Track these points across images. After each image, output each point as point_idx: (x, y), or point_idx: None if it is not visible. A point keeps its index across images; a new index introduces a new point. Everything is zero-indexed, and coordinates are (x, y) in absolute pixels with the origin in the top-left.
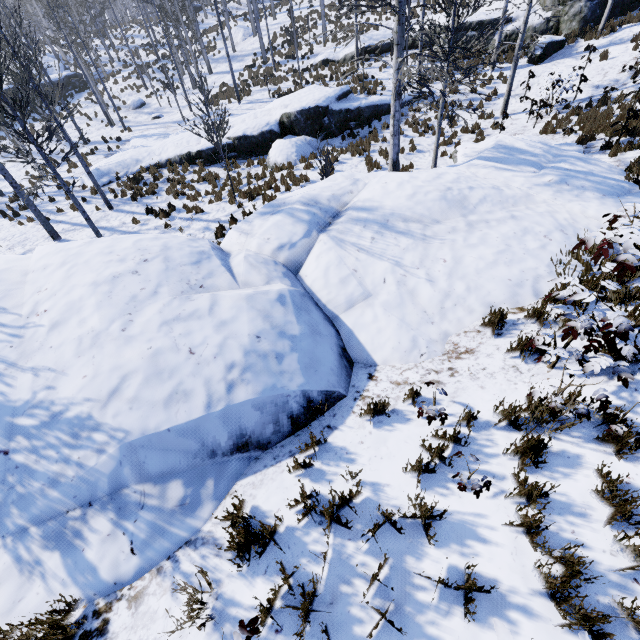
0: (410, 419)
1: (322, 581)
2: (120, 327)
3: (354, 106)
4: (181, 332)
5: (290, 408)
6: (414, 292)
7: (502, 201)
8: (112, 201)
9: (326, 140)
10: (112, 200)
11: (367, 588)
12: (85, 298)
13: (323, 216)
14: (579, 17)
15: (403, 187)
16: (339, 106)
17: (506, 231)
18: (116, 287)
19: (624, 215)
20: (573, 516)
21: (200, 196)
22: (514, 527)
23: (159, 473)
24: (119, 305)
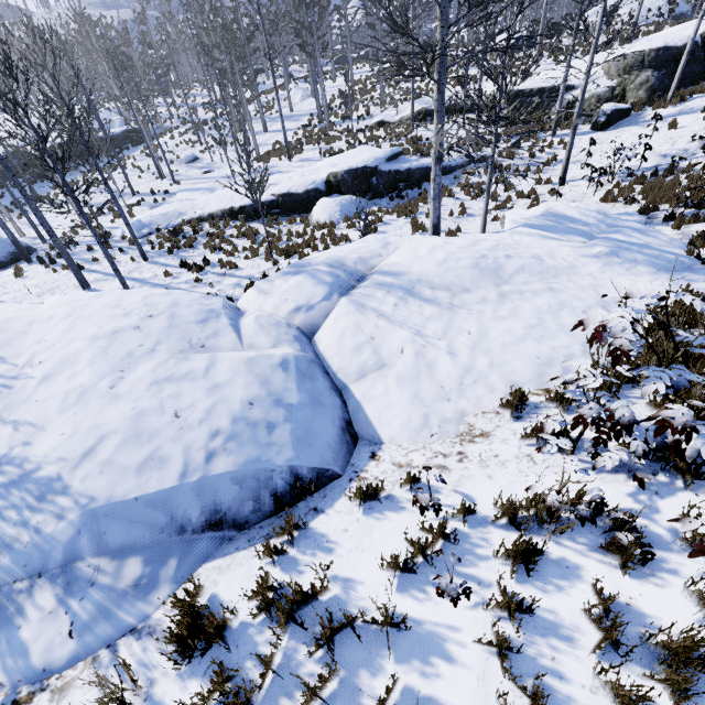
0: (404, 507)
1: (262, 690)
2: (109, 384)
3: (404, 167)
4: (170, 393)
5: (274, 485)
6: (433, 365)
7: (542, 272)
8: (148, 253)
9: (373, 200)
10: (149, 252)
11: (301, 703)
12: (81, 352)
13: (347, 279)
14: (646, 86)
15: (434, 252)
16: (388, 167)
17: (541, 304)
18: (114, 342)
19: (632, 296)
20: (557, 639)
21: (237, 251)
22: (487, 646)
23: (119, 547)
24: (113, 361)
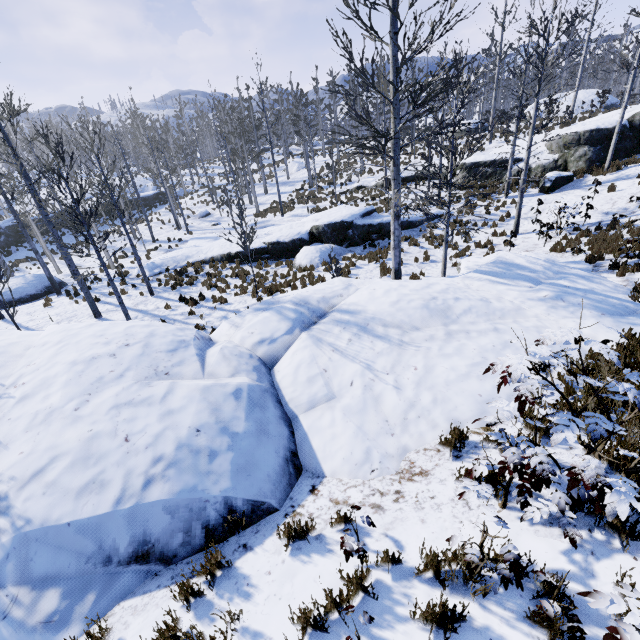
0: (331, 550)
1: None
2: (75, 406)
3: (376, 222)
4: (126, 417)
5: (207, 516)
6: (379, 398)
7: (488, 313)
8: (156, 288)
9: (349, 248)
10: (156, 288)
11: None
12: (59, 375)
13: (310, 315)
14: (584, 158)
15: (389, 294)
16: (363, 221)
17: (485, 343)
18: (90, 367)
19: (544, 341)
20: None
21: (229, 289)
22: None
23: (42, 575)
24: (84, 384)
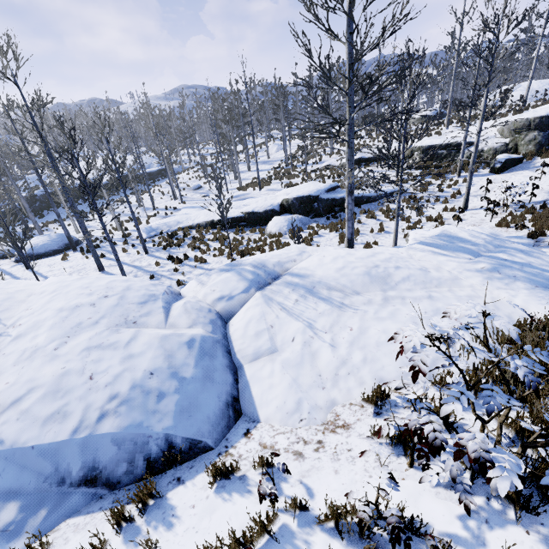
0: (250, 491)
1: None
2: (55, 346)
3: (339, 196)
4: (94, 358)
5: (149, 449)
6: (316, 354)
7: (425, 281)
8: (150, 248)
9: (314, 218)
10: (151, 247)
11: None
12: (48, 319)
13: (265, 277)
14: (534, 142)
15: (336, 261)
16: (327, 196)
17: (418, 309)
18: (73, 314)
19: (450, 314)
20: None
21: (210, 250)
22: None
23: (7, 489)
24: (66, 328)
